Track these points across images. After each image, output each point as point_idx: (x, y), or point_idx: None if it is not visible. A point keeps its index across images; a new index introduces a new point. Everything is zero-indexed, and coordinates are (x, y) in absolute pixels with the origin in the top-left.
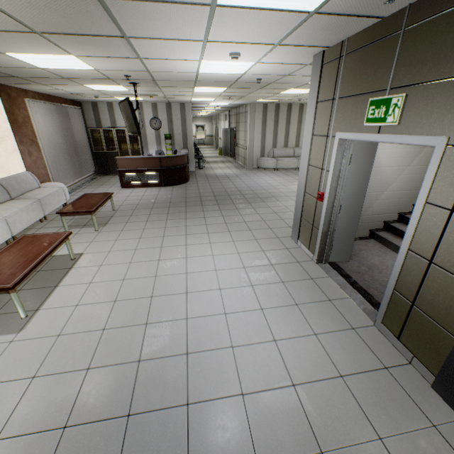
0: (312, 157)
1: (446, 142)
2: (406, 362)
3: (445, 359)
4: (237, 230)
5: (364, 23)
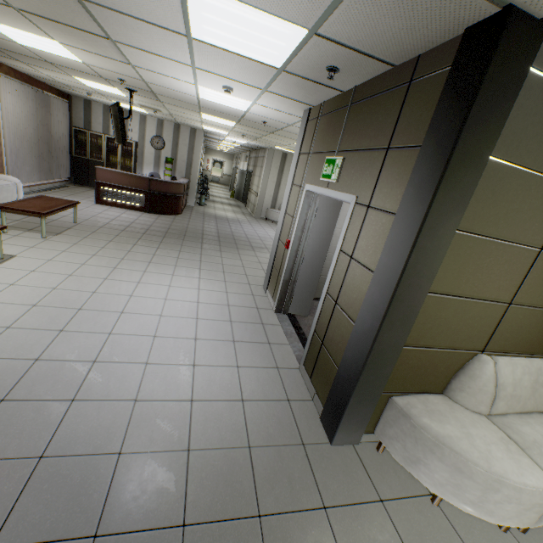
0: (289, 205)
1: (355, 200)
2: (309, 399)
3: (330, 389)
4: (210, 269)
5: (331, 92)
